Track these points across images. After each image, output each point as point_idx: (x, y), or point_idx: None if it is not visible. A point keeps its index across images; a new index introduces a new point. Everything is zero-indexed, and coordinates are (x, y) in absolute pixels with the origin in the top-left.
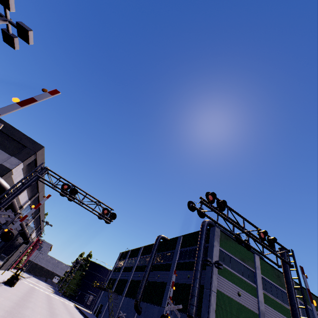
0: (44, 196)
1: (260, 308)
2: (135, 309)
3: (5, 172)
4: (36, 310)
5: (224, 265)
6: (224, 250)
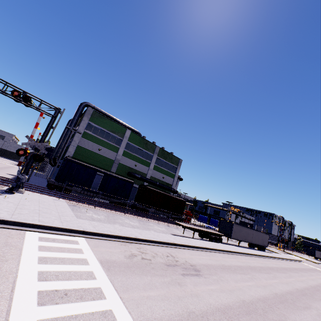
0: None
1: (116, 158)
2: (50, 164)
3: None
4: None
5: (91, 133)
6: (94, 124)
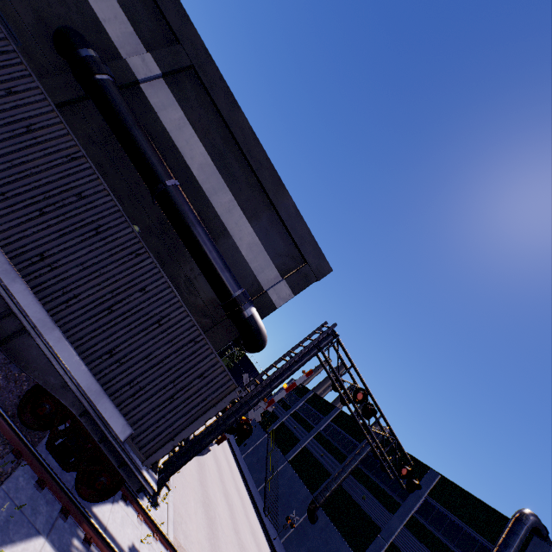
0: (304, 371)
1: None
2: (309, 514)
3: (268, 311)
4: (210, 470)
5: None
6: None
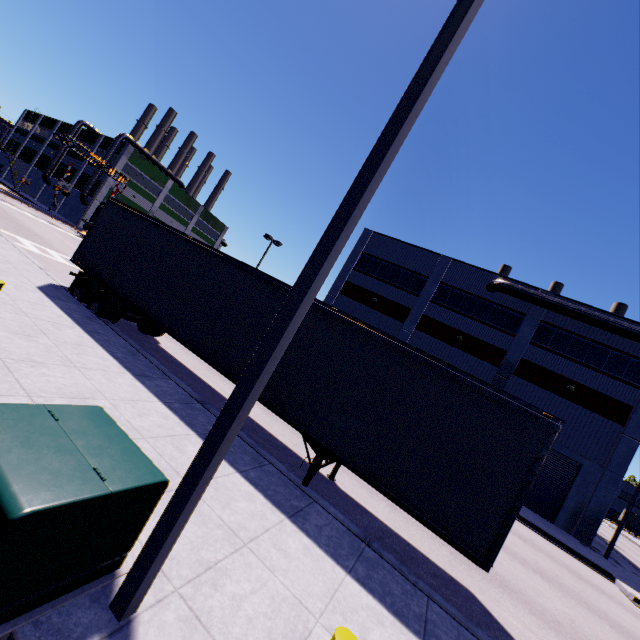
0: None
1: (152, 210)
2: (44, 181)
3: None
4: None
5: (128, 176)
6: (133, 166)
